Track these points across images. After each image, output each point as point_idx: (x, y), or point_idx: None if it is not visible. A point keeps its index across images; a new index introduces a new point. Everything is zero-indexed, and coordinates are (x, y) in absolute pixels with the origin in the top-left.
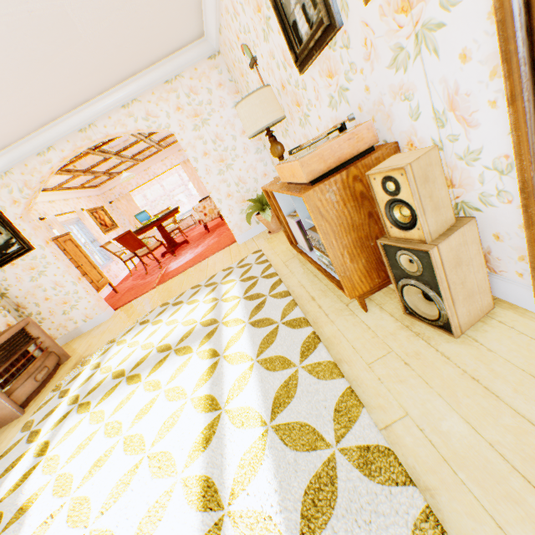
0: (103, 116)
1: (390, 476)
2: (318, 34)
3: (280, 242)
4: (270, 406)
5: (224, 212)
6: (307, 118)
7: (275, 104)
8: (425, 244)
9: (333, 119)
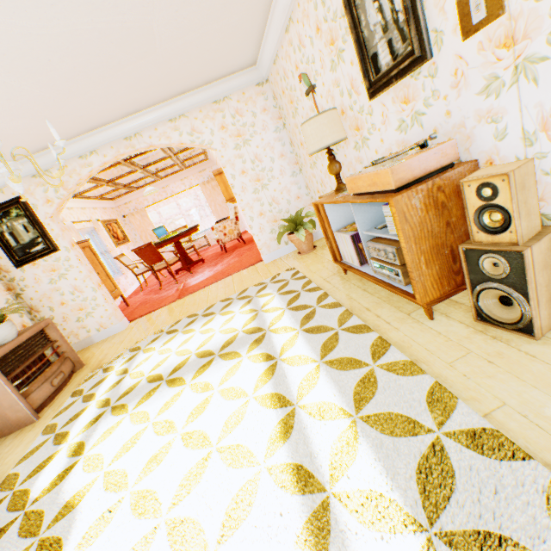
0: (149, 127)
1: (507, 453)
2: (404, 64)
3: (314, 261)
4: (351, 400)
5: (254, 230)
6: (365, 141)
7: (340, 125)
8: (516, 246)
9: (399, 141)
